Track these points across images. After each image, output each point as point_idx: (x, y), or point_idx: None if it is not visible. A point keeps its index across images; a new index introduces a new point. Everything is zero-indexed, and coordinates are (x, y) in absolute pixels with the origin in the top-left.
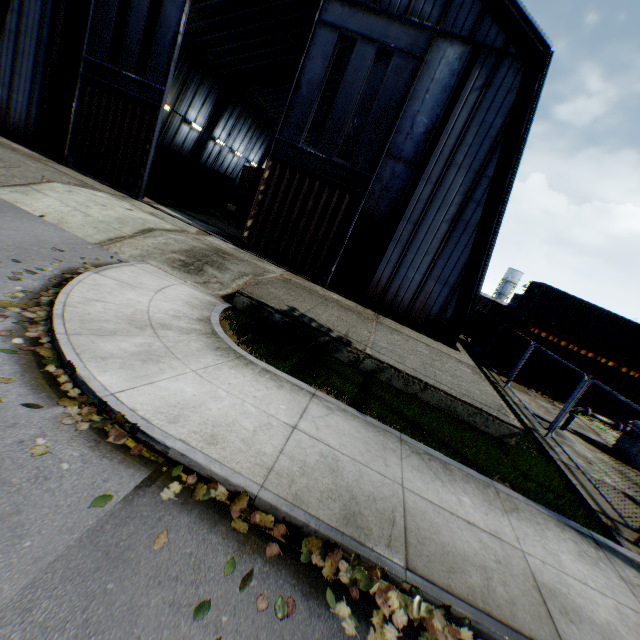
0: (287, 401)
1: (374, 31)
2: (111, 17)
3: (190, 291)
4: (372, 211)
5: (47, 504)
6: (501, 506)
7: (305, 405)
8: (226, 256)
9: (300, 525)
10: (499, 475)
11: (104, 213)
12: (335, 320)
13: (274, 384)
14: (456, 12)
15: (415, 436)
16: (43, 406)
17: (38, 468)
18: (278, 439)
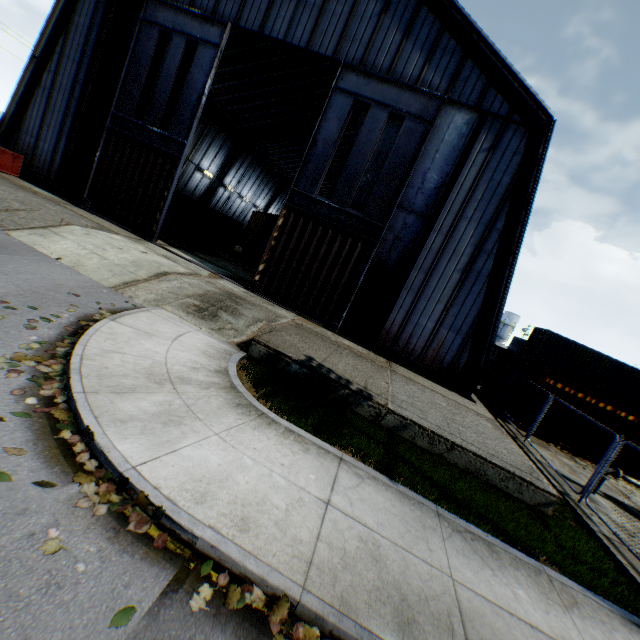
0: (315, 468)
1: (387, 98)
2: (141, 79)
3: (205, 338)
4: (384, 259)
5: (59, 625)
6: (559, 599)
7: (334, 473)
8: (239, 300)
9: None
10: (545, 555)
11: (120, 256)
12: (352, 370)
13: (300, 447)
14: (463, 84)
15: (450, 507)
16: (57, 484)
17: (50, 571)
18: (313, 519)
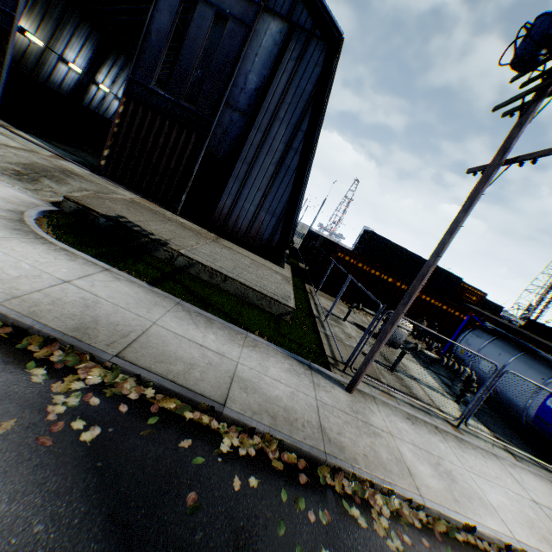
0: (73, 268)
1: None
2: None
3: (15, 193)
4: (215, 151)
5: None
6: (242, 343)
7: (92, 273)
8: (74, 176)
9: (27, 328)
10: (260, 332)
11: None
12: (165, 231)
13: (67, 258)
14: None
15: (199, 306)
16: None
17: None
18: (42, 284)
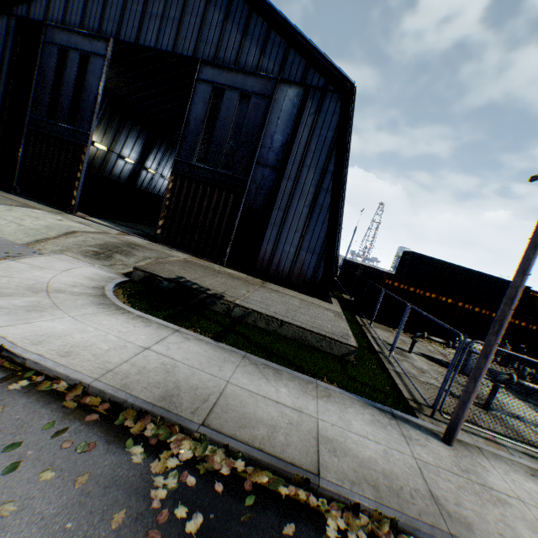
0: (149, 334)
1: (236, 83)
2: (49, 87)
3: (95, 271)
4: (252, 204)
5: None
6: (315, 394)
7: (165, 336)
8: (137, 247)
9: (121, 402)
10: (329, 378)
11: (36, 223)
12: (218, 284)
13: (143, 324)
14: (290, 67)
15: (263, 356)
16: None
17: None
18: (128, 355)
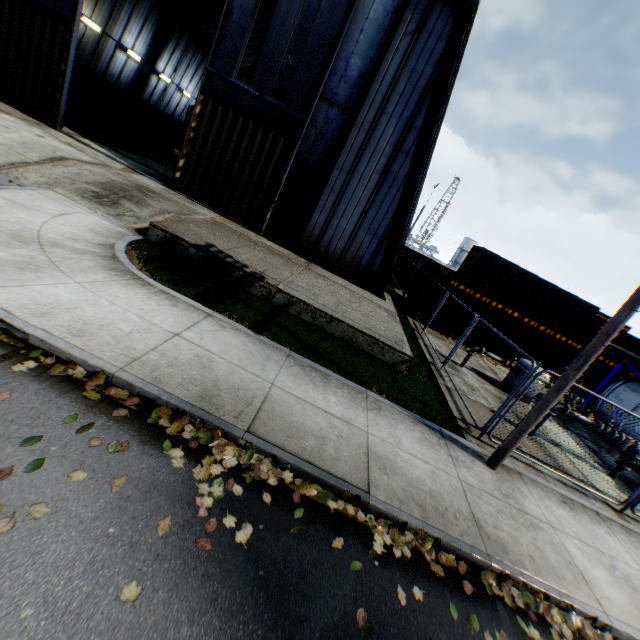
0: (177, 316)
1: None
2: None
3: (99, 220)
4: (306, 157)
5: None
6: (365, 406)
7: (196, 321)
8: (151, 194)
9: (154, 399)
10: (378, 389)
11: (7, 136)
12: (256, 260)
13: (168, 303)
14: None
15: (308, 356)
16: None
17: None
18: (154, 341)
